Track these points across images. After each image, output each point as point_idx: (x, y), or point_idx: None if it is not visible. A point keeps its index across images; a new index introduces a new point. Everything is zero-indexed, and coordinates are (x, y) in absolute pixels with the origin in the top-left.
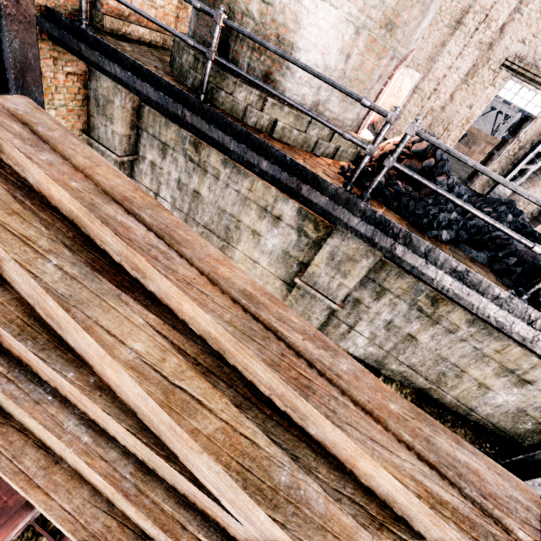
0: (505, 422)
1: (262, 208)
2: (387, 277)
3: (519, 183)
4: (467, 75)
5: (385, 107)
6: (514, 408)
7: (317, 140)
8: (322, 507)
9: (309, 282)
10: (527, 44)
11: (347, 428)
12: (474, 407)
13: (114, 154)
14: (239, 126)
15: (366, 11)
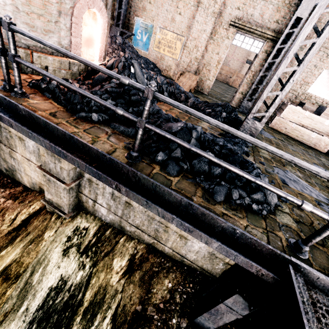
0: (206, 264)
1: None
2: None
3: (255, 97)
4: (211, 34)
5: (170, 61)
6: (207, 253)
7: None
8: None
9: (47, 169)
10: (241, 9)
11: None
12: (185, 255)
13: None
14: None
15: None
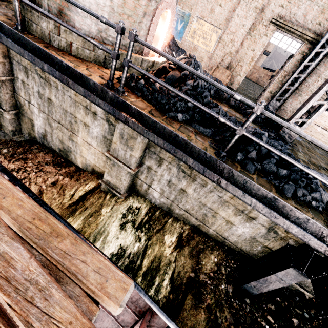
0: (245, 246)
1: (85, 107)
2: (161, 150)
3: (285, 98)
4: (249, 29)
5: (202, 53)
6: (249, 237)
7: (105, 57)
8: None
9: (114, 155)
10: (285, 7)
11: None
12: (226, 237)
13: None
14: (33, 43)
15: None
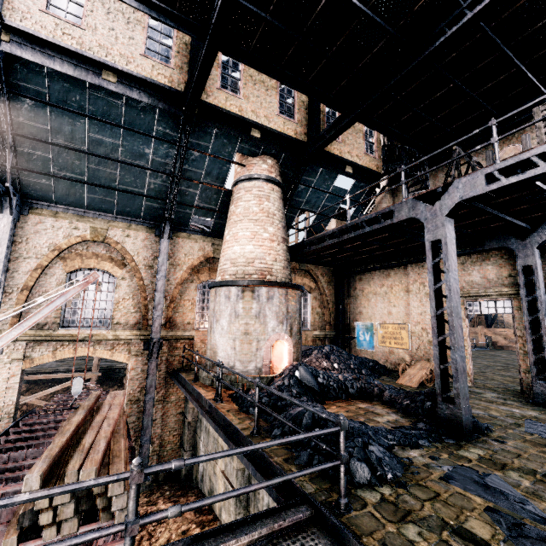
0: None
1: None
2: None
3: None
4: None
5: (400, 353)
6: None
7: (231, 383)
8: (66, 435)
9: (226, 473)
10: None
11: (88, 434)
12: None
13: (186, 418)
14: (191, 385)
15: (234, 334)
